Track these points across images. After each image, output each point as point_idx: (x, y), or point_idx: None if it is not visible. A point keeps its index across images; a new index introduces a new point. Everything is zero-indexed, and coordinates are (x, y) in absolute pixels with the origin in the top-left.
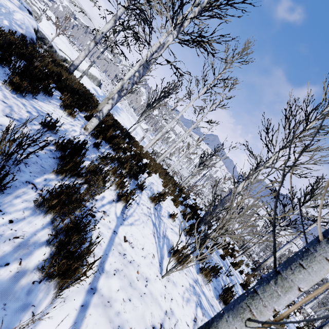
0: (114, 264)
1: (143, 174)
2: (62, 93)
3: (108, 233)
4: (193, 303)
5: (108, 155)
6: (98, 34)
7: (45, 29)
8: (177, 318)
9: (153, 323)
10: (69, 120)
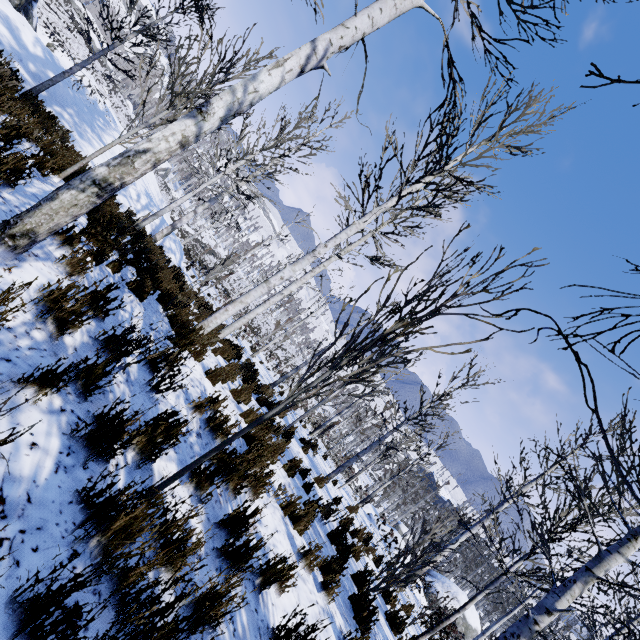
0: None
1: None
2: None
3: None
4: None
5: None
6: None
7: None
8: None
9: None
10: None
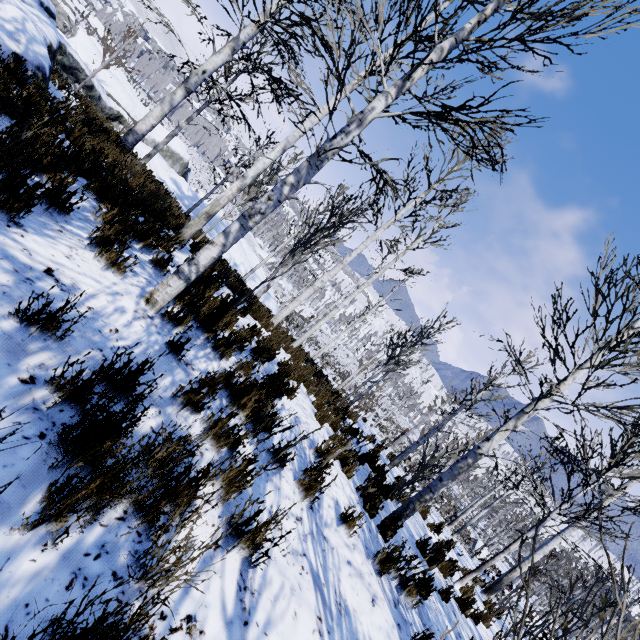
0: None
1: (278, 399)
2: (101, 201)
3: None
4: None
5: (201, 367)
6: (196, 73)
7: (82, 50)
8: None
9: None
10: (109, 280)
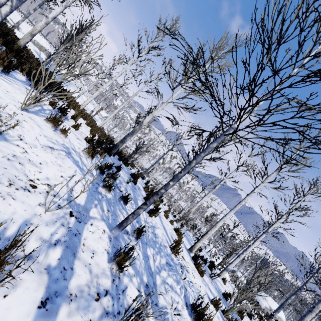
0: None
1: (57, 98)
2: None
3: None
4: (58, 147)
5: None
6: None
7: None
8: (24, 127)
9: None
10: None
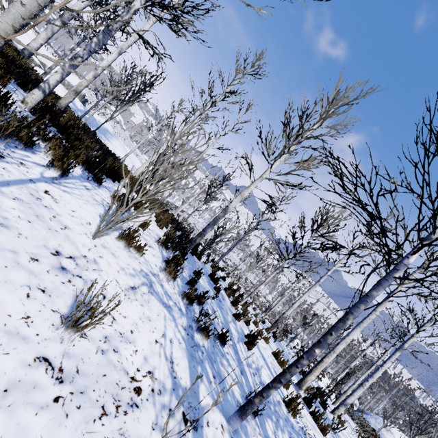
0: (18, 195)
1: (114, 181)
2: None
3: (19, 175)
4: (138, 280)
5: None
6: (67, 11)
7: None
8: (102, 270)
9: (60, 250)
10: None
